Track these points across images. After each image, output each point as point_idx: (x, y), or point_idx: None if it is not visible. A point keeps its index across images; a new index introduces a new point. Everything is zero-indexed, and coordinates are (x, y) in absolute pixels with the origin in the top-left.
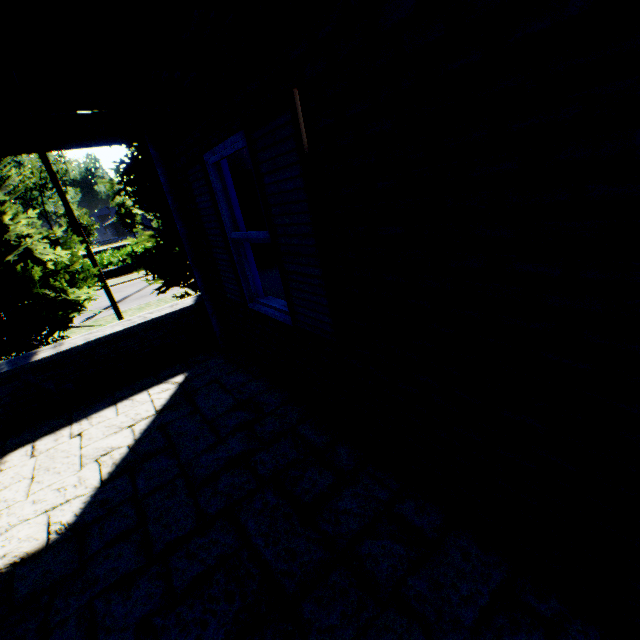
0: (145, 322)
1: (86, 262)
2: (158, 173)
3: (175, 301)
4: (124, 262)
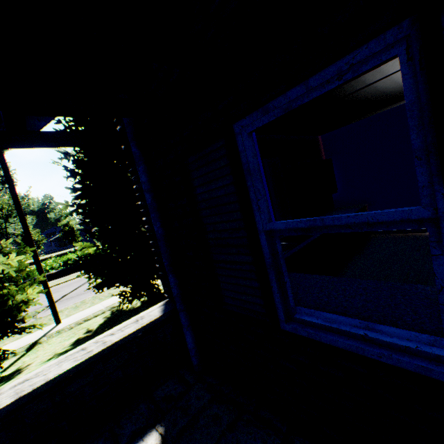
0: (104, 349)
1: (33, 270)
2: (138, 171)
3: (108, 297)
4: (64, 266)
